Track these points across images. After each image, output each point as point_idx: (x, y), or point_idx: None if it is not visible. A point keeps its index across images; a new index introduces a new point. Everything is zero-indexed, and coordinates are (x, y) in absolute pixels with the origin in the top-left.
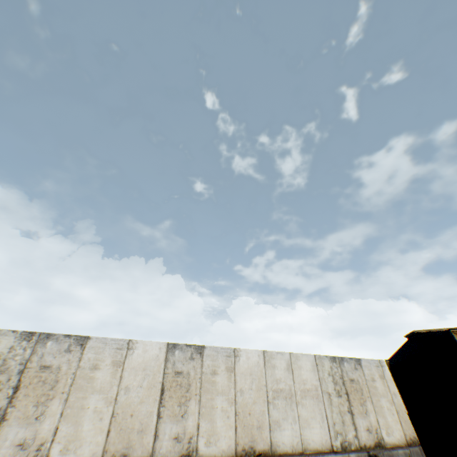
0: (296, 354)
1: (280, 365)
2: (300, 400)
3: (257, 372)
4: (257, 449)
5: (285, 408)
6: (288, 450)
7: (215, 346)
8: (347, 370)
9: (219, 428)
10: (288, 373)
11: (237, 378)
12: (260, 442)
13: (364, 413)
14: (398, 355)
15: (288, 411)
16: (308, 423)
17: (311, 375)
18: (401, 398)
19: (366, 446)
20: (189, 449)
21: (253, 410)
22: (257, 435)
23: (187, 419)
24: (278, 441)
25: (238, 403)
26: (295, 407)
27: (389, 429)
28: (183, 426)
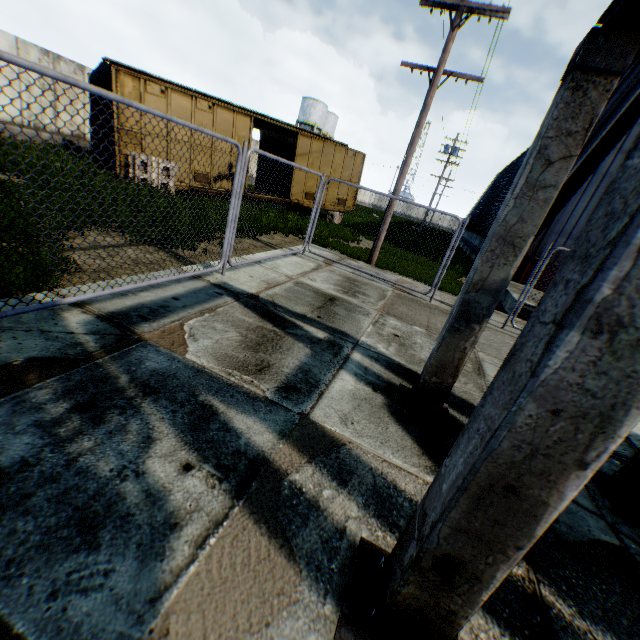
0: None
1: None
2: None
3: None
4: None
5: None
6: None
7: None
8: (64, 72)
9: None
10: None
11: None
12: None
13: (72, 113)
14: (96, 73)
15: None
16: None
17: None
18: (91, 106)
19: (65, 135)
20: None
21: None
22: None
23: None
24: None
25: None
26: None
27: None
28: None
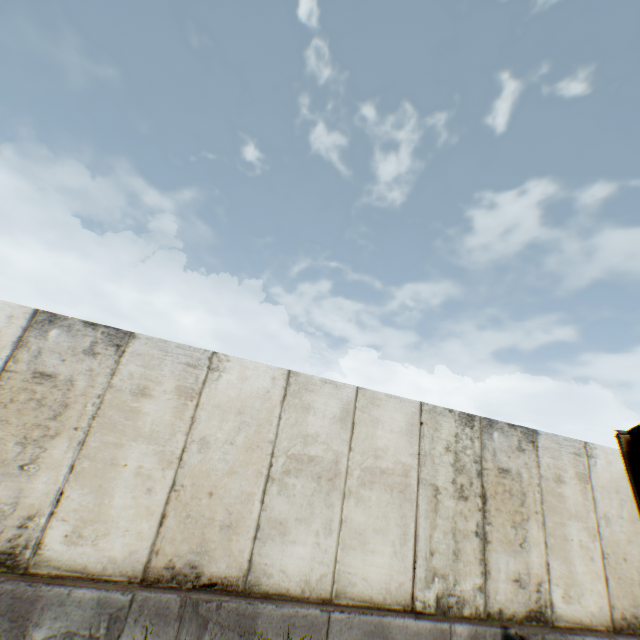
0: (374, 394)
1: (326, 408)
2: (355, 489)
3: (258, 412)
4: (206, 573)
5: (312, 499)
6: (292, 589)
7: (162, 340)
8: (497, 449)
9: (117, 510)
10: (341, 428)
11: (201, 414)
12: (221, 560)
13: (517, 546)
14: None
15: (317, 507)
16: (363, 542)
17: (401, 443)
18: None
19: (504, 615)
20: (17, 542)
21: (221, 490)
22: (216, 543)
23: (34, 477)
24: (270, 566)
25: (186, 466)
26: (339, 502)
27: (573, 589)
28: (18, 491)
